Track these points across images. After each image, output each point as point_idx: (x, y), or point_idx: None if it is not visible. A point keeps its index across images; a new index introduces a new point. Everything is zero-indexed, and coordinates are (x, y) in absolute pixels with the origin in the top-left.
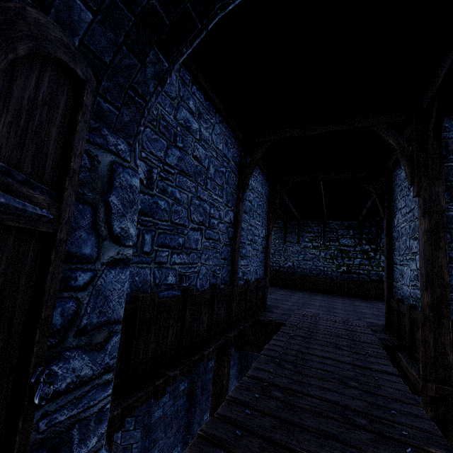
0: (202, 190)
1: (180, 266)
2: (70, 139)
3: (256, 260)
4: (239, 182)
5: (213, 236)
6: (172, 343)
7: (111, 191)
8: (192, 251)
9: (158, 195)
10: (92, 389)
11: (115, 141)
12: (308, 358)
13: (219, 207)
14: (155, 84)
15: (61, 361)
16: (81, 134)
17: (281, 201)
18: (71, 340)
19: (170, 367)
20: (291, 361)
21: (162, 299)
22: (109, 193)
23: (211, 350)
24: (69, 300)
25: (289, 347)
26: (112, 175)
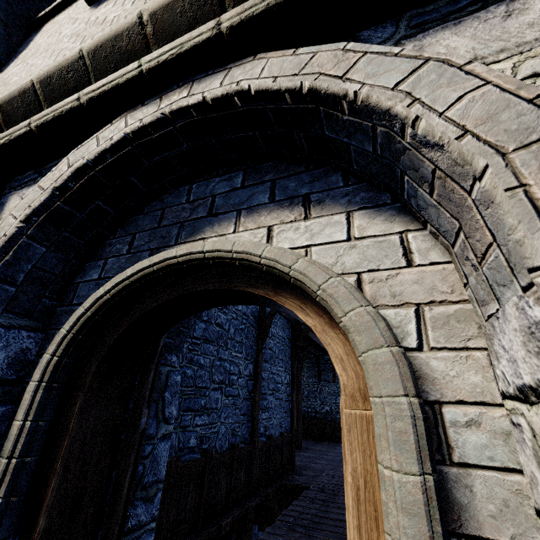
0: (223, 350)
1: (201, 428)
2: (155, 373)
3: (280, 410)
4: (258, 333)
5: (233, 392)
6: (190, 512)
7: (166, 389)
8: (212, 411)
9: (187, 365)
10: (144, 532)
11: (170, 358)
12: (321, 521)
13: (238, 363)
14: (195, 319)
15: (133, 507)
16: (159, 368)
17: (307, 338)
18: (139, 493)
19: (188, 539)
20: (304, 525)
21: (184, 463)
22: (165, 391)
23: (228, 520)
24: (140, 465)
25: (307, 511)
26: (167, 379)
